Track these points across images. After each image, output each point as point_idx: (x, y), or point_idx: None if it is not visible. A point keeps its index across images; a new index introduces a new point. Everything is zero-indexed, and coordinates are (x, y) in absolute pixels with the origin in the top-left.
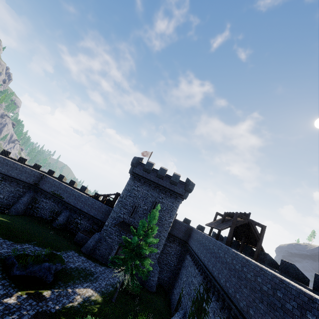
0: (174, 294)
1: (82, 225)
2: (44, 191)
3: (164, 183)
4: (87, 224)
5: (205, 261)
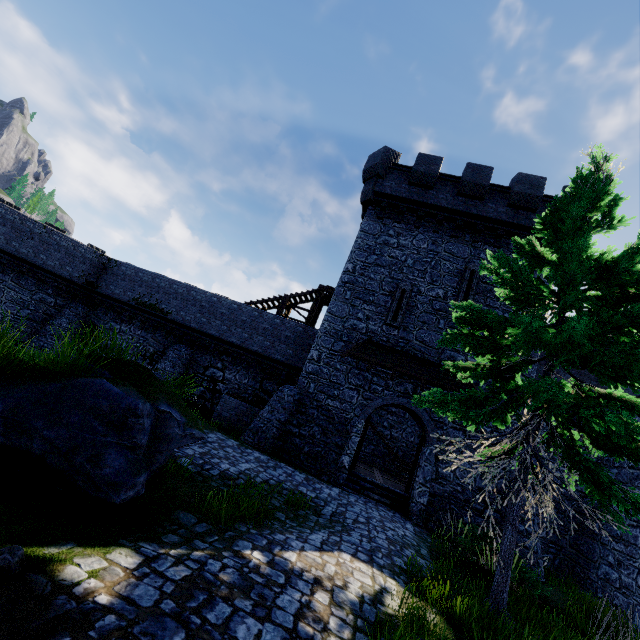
0: (627, 586)
1: (231, 383)
2: (113, 302)
3: (490, 210)
4: (245, 379)
5: None
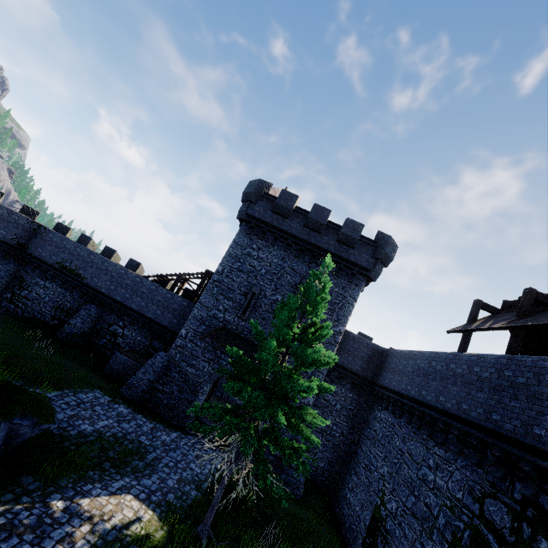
0: (350, 503)
1: (128, 338)
2: (40, 262)
3: (324, 242)
4: (140, 336)
5: (500, 424)
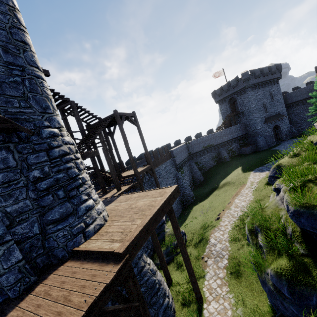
0: (302, 128)
1: (234, 147)
2: (197, 153)
3: (269, 77)
4: (236, 144)
5: None
